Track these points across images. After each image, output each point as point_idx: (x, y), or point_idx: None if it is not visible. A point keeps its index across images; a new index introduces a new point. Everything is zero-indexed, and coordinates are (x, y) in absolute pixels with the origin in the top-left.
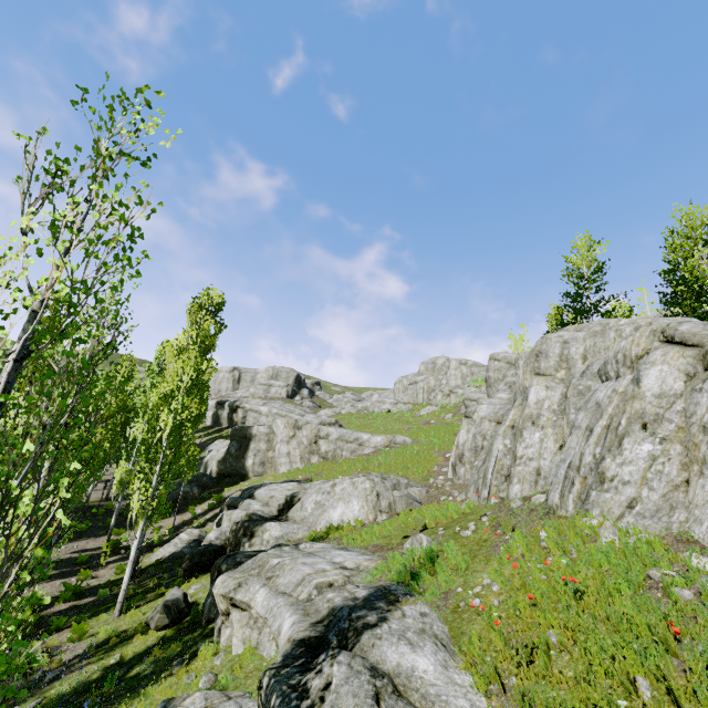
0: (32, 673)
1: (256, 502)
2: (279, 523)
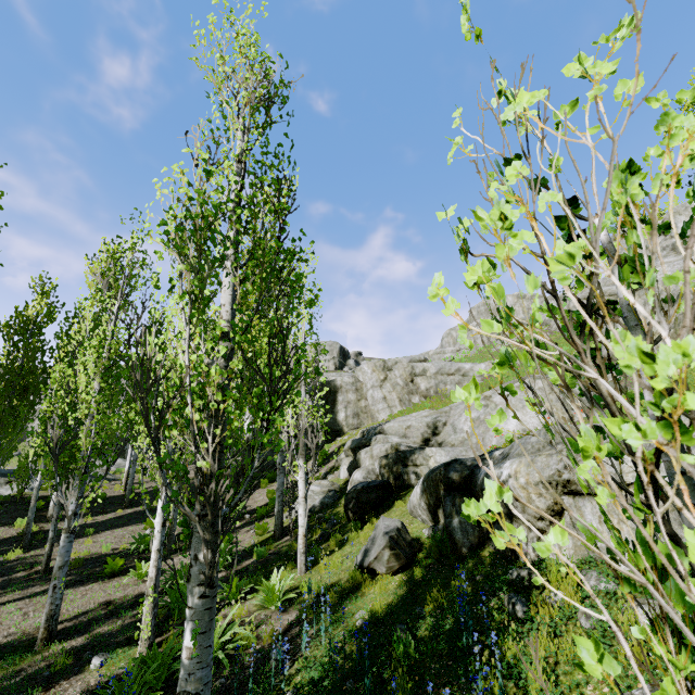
0: (239, 656)
1: (391, 436)
2: (440, 448)
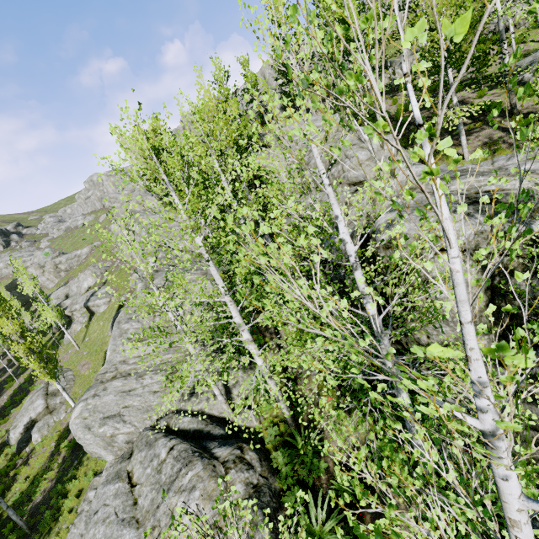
0: None
1: (54, 300)
2: (68, 299)
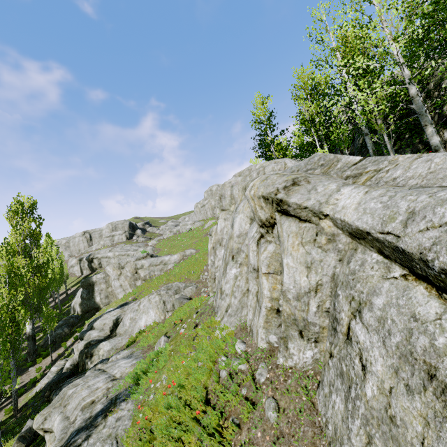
0: None
1: (94, 331)
2: (108, 341)
